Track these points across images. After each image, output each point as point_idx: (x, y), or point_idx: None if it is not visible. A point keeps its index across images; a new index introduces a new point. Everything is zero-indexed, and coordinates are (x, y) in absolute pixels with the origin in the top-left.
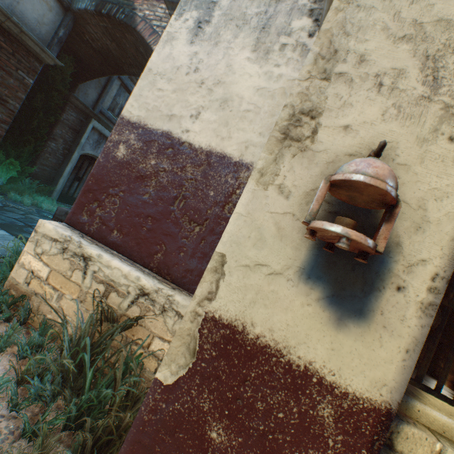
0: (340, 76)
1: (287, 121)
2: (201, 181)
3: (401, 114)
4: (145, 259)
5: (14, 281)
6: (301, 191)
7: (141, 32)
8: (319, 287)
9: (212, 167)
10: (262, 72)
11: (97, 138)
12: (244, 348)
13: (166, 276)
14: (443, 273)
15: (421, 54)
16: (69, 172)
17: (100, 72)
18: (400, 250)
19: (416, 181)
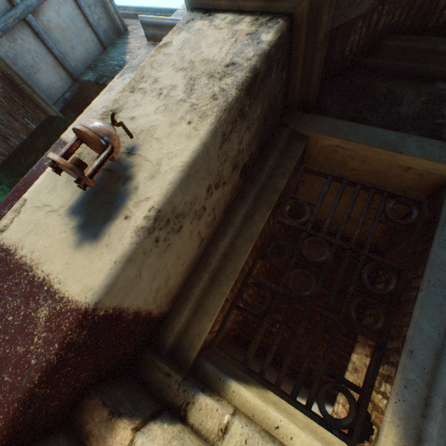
0: (141, 90)
1: (101, 116)
2: None
3: (167, 110)
4: None
5: None
6: (92, 157)
7: None
8: (77, 219)
9: None
10: None
11: None
12: (9, 266)
13: None
14: (157, 206)
15: (189, 77)
16: None
17: None
18: (137, 192)
19: (161, 148)
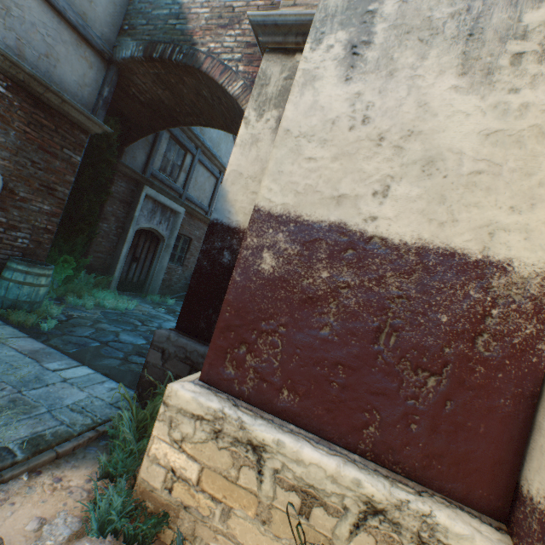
0: None
1: None
2: (417, 298)
3: None
4: (346, 436)
5: (146, 485)
6: None
7: (208, 72)
8: None
9: (433, 272)
10: (486, 106)
11: (151, 207)
12: None
13: (392, 465)
14: None
15: None
16: (125, 254)
17: (149, 129)
18: None
19: None
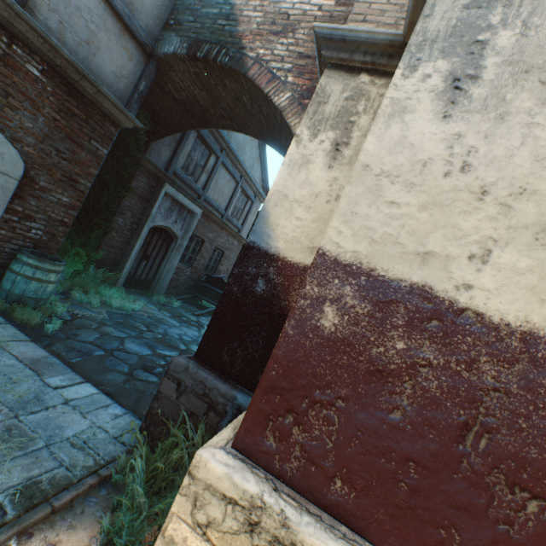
0: None
1: None
2: (519, 395)
3: None
4: None
5: None
6: None
7: (254, 79)
8: None
9: (542, 367)
10: None
11: (169, 205)
12: None
13: None
14: None
15: None
16: (137, 250)
17: (179, 127)
18: None
19: None
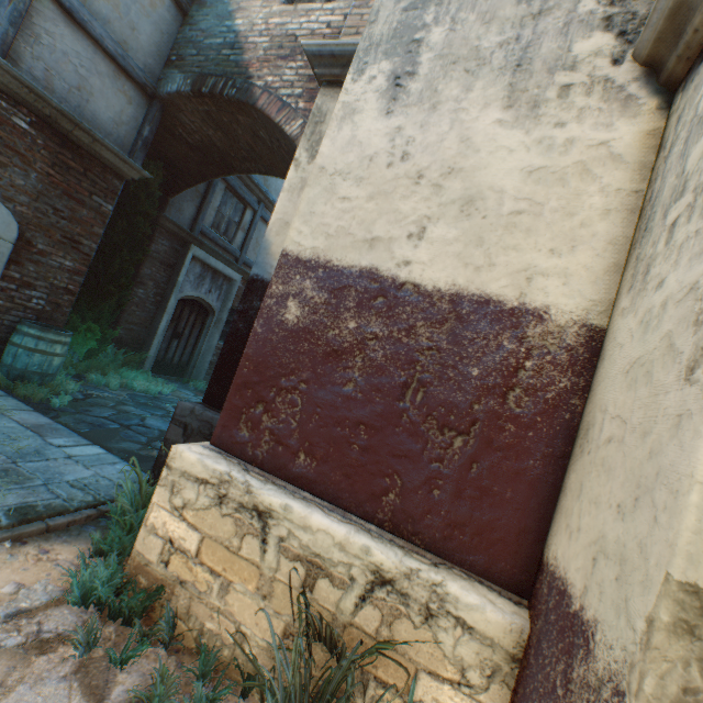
0: None
1: None
2: (448, 350)
3: None
4: (364, 504)
5: (141, 558)
6: None
7: (264, 110)
8: None
9: (466, 322)
10: (531, 141)
11: (199, 272)
12: None
13: (411, 536)
14: None
15: None
16: (164, 327)
17: (199, 176)
18: None
19: None
